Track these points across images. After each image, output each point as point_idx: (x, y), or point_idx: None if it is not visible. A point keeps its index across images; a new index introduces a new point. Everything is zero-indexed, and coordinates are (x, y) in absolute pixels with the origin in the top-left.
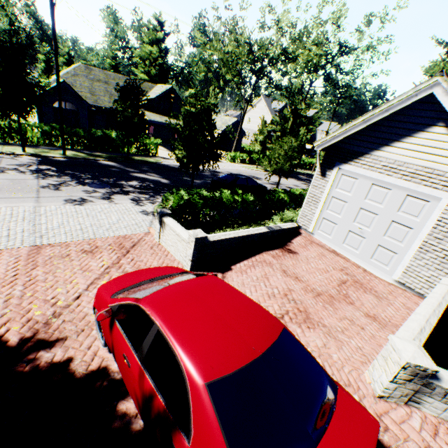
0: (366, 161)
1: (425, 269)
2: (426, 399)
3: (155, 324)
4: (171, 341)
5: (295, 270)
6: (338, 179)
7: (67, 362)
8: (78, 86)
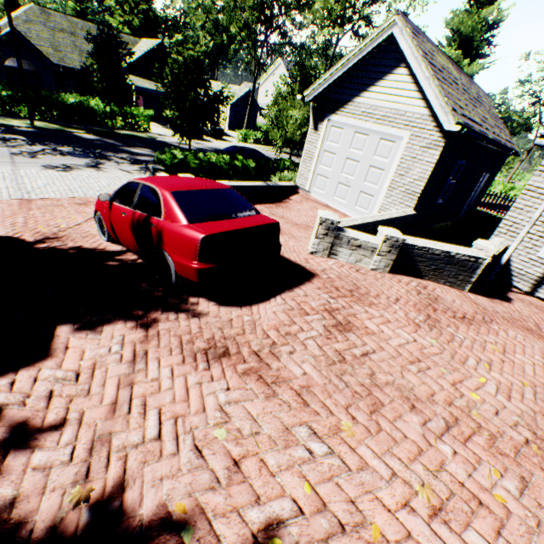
0: (349, 109)
1: (393, 205)
2: (340, 250)
3: (141, 184)
4: (151, 184)
5: (283, 214)
6: (328, 132)
7: (79, 247)
8: (34, 37)
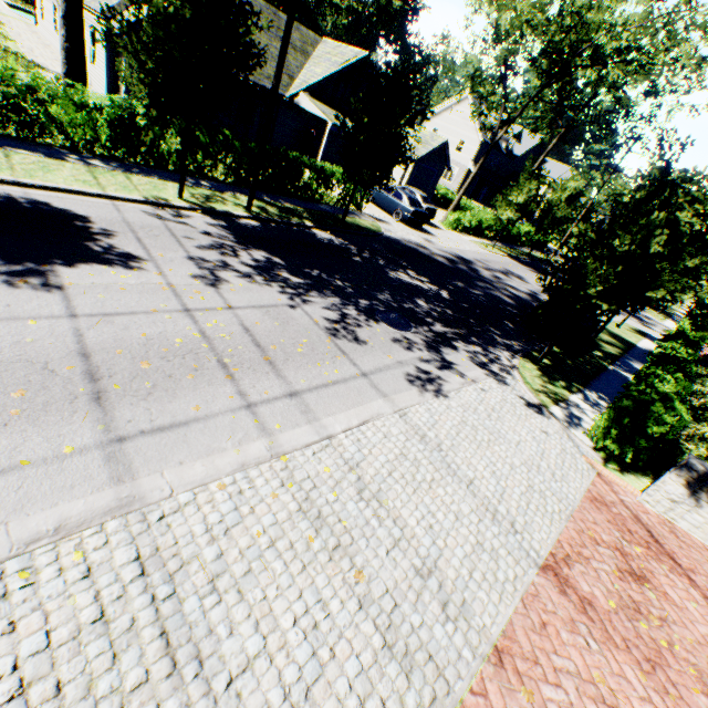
0: None
1: None
2: None
3: None
4: None
5: None
6: None
7: None
8: None
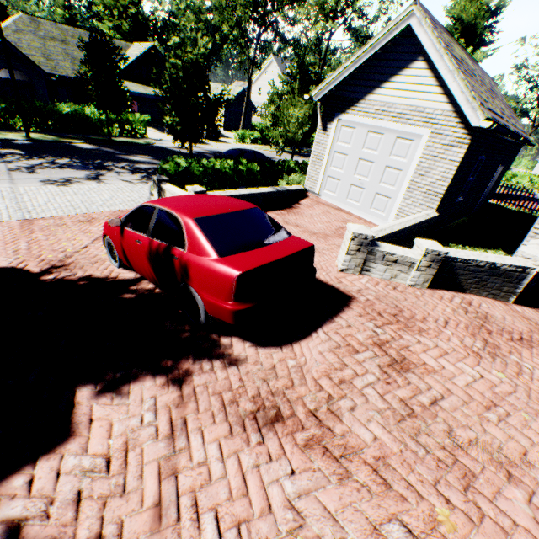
0: (361, 107)
1: (413, 207)
2: (373, 266)
3: (156, 208)
4: (169, 209)
5: (297, 222)
6: (338, 132)
7: (89, 276)
8: (25, 47)
